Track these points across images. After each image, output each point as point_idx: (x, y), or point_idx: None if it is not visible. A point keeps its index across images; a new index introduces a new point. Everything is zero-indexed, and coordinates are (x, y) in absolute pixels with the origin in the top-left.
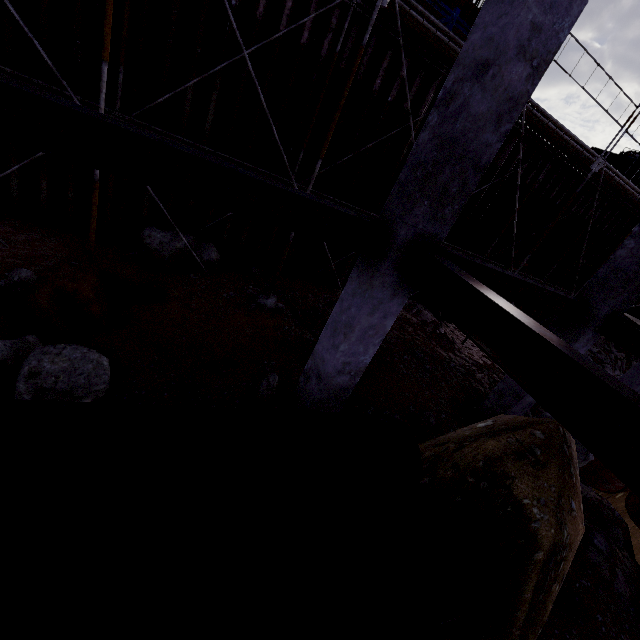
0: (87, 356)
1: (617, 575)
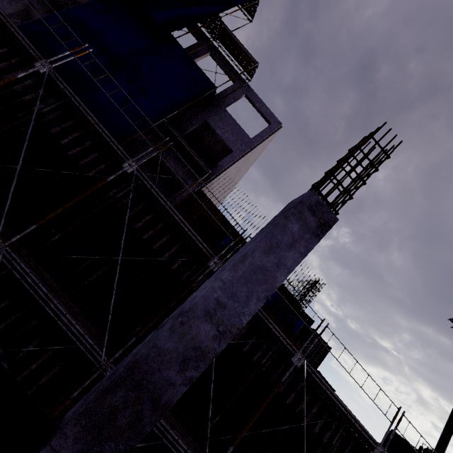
0: None
1: None
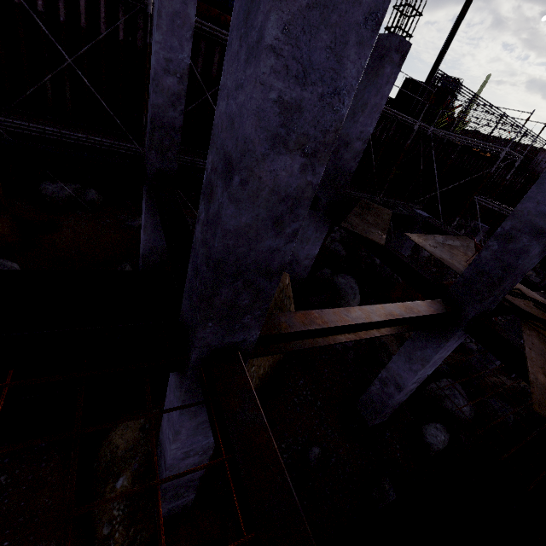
0: (3, 264)
1: (348, 352)
